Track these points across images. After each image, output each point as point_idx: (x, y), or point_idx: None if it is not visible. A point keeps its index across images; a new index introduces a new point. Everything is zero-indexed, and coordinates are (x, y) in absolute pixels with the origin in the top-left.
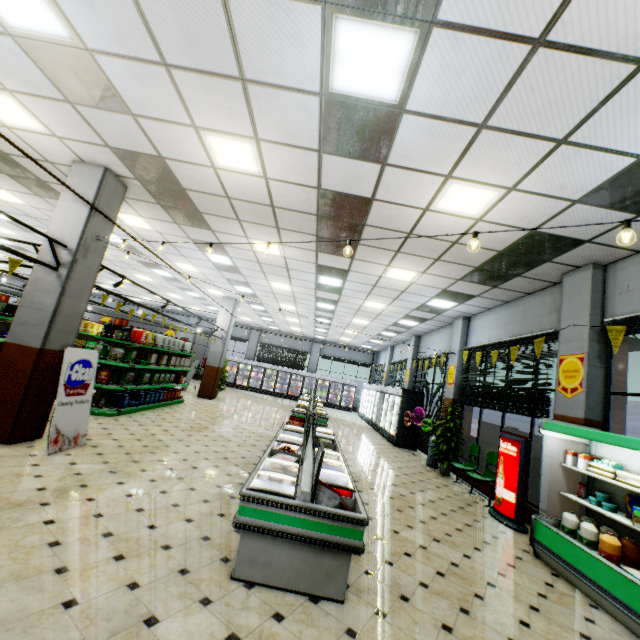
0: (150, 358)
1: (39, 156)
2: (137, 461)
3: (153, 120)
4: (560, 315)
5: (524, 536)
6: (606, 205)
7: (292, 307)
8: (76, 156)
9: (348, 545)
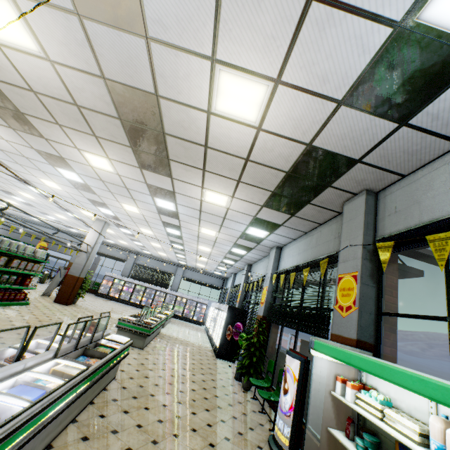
0: None
1: None
2: None
3: None
4: (340, 237)
5: None
6: (369, 109)
7: (150, 231)
8: None
9: None
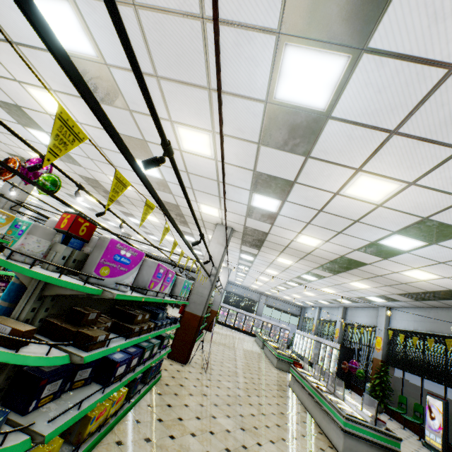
0: None
1: (200, 218)
2: (238, 382)
3: (280, 227)
4: None
5: None
6: None
7: (267, 279)
8: (221, 223)
9: (394, 449)
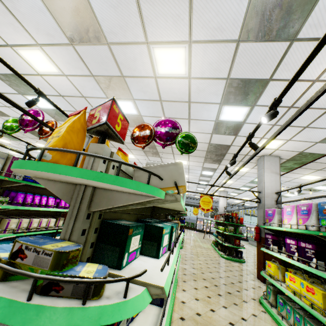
0: None
1: (245, 153)
2: None
3: None
4: None
5: None
6: None
7: None
8: (269, 154)
9: None
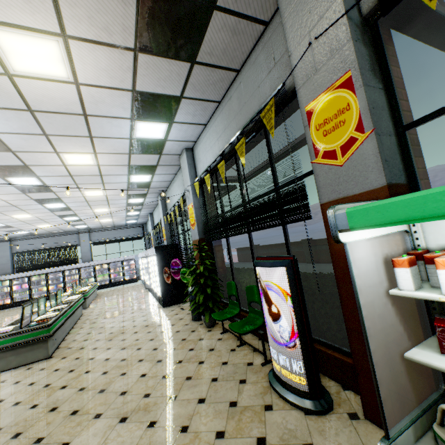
0: None
1: None
2: None
3: None
4: (288, 46)
5: (336, 425)
6: None
7: None
8: None
9: None
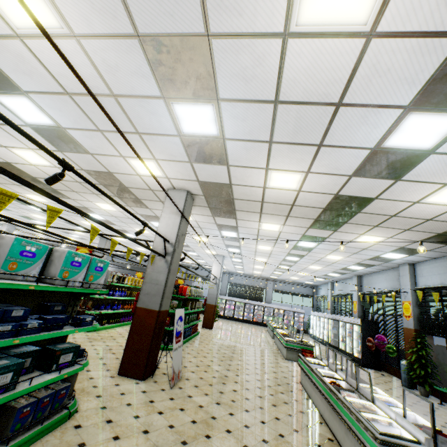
0: (188, 305)
1: (147, 187)
2: (222, 392)
3: (240, 167)
4: None
5: None
6: None
7: (264, 259)
8: (172, 186)
9: None
